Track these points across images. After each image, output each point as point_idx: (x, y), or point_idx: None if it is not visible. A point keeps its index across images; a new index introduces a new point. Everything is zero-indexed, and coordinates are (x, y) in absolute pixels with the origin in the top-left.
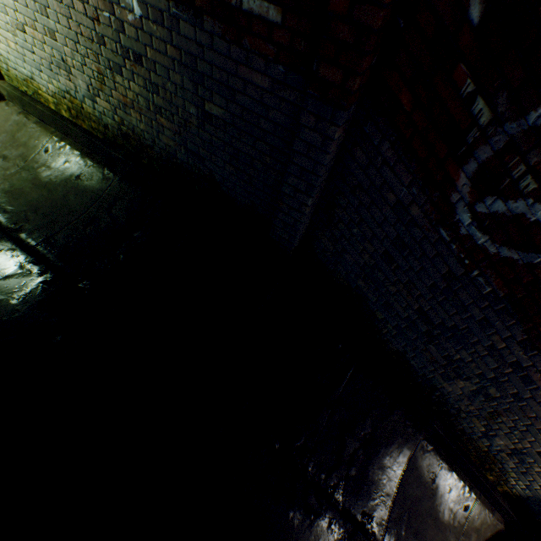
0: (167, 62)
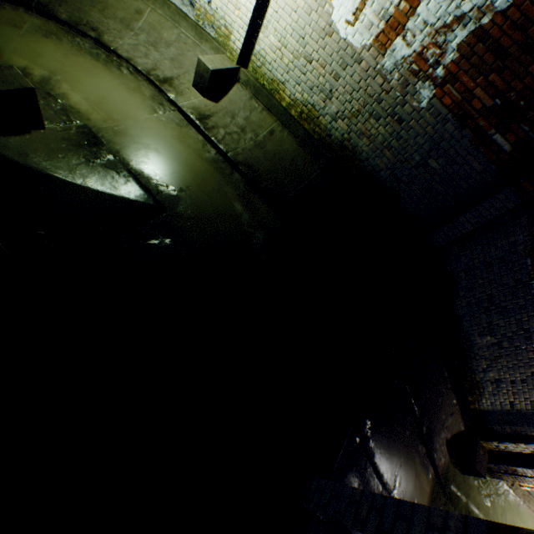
0: (421, 132)
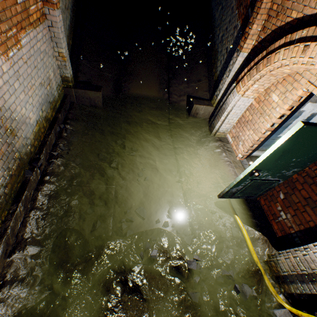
0: None
